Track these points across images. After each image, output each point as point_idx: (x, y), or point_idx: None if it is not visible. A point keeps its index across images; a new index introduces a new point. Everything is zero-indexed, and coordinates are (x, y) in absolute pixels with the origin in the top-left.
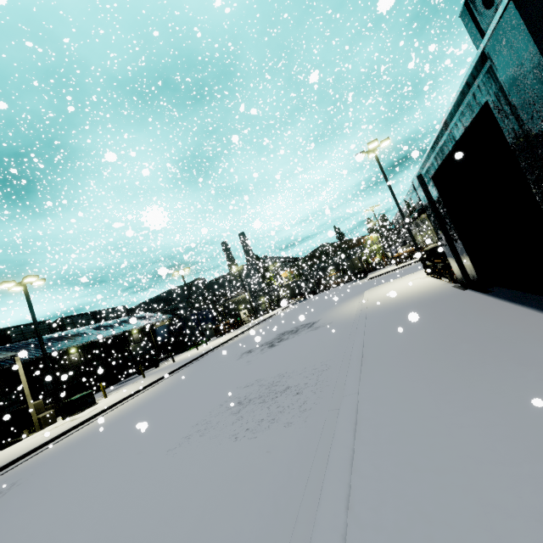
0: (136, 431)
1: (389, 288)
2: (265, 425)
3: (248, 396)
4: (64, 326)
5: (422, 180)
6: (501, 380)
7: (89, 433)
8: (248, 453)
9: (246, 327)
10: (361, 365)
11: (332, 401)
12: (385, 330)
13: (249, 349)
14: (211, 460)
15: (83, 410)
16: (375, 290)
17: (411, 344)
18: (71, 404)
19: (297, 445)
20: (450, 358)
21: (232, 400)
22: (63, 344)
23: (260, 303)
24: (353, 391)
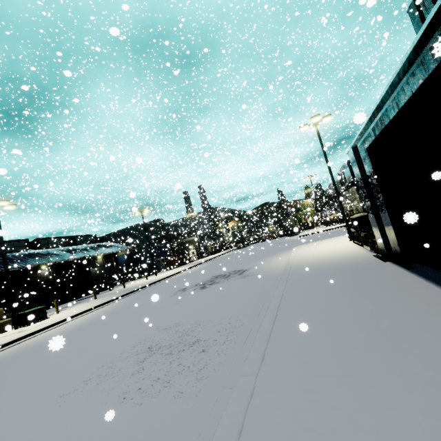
0: (54, 359)
1: (314, 248)
2: (158, 389)
3: (160, 342)
4: (40, 245)
5: (357, 151)
6: (437, 409)
7: (22, 350)
8: (122, 429)
9: (191, 265)
10: (270, 333)
11: (230, 375)
12: (303, 293)
13: (184, 286)
14: (86, 426)
15: (34, 322)
16: (303, 248)
17: (326, 316)
18: (24, 316)
19: (174, 435)
20: (368, 349)
21: (146, 343)
22: (34, 261)
23: (207, 245)
24: (252, 371)
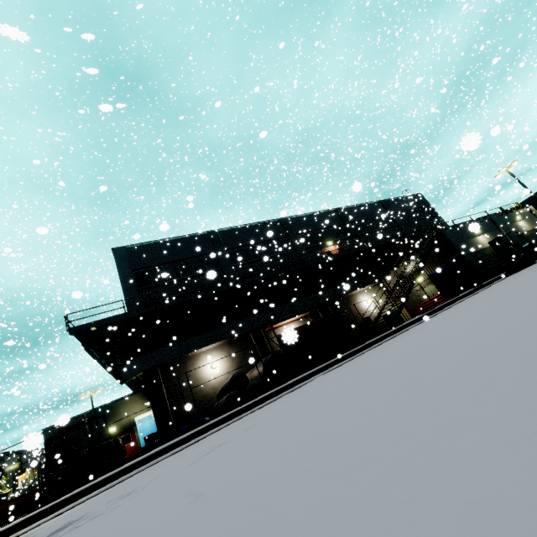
0: None
1: None
2: None
3: None
4: None
5: None
6: None
7: None
8: None
9: None
10: None
11: None
12: None
13: None
14: None
15: None
16: None
17: None
18: None
19: None
20: None
21: None
22: None
23: None
24: None
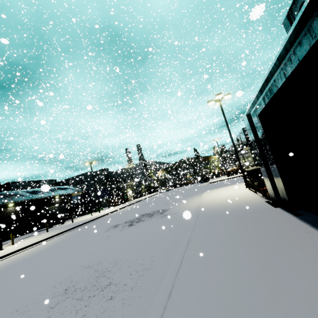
0: None
1: (219, 193)
2: None
3: (77, 283)
4: (10, 188)
5: (250, 118)
6: None
7: None
8: None
9: (127, 204)
10: (173, 283)
11: None
12: (208, 236)
13: (117, 223)
14: None
15: None
16: (210, 192)
17: (226, 265)
18: None
19: None
20: None
21: (66, 283)
22: (1, 200)
23: (141, 188)
24: None
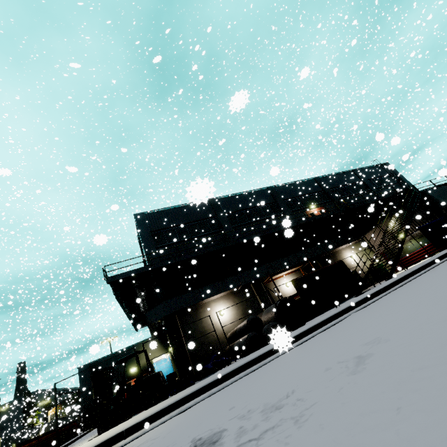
0: None
1: None
2: None
3: None
4: None
5: None
6: None
7: None
8: None
9: None
10: None
11: None
12: None
13: None
14: None
15: None
16: None
17: None
18: None
19: None
20: None
21: None
22: None
23: None
24: None
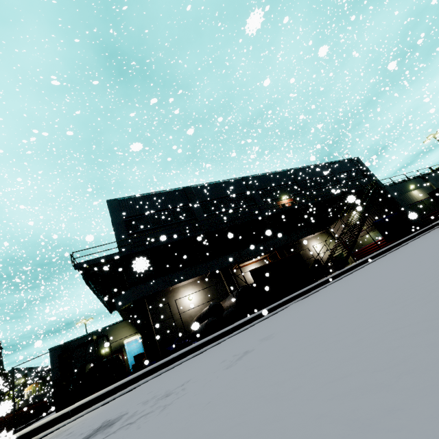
0: None
1: None
2: None
3: None
4: None
5: None
6: None
7: None
8: None
9: None
10: None
11: None
12: None
13: None
14: None
15: None
16: None
17: None
18: None
19: None
20: None
21: None
22: None
23: None
24: None
